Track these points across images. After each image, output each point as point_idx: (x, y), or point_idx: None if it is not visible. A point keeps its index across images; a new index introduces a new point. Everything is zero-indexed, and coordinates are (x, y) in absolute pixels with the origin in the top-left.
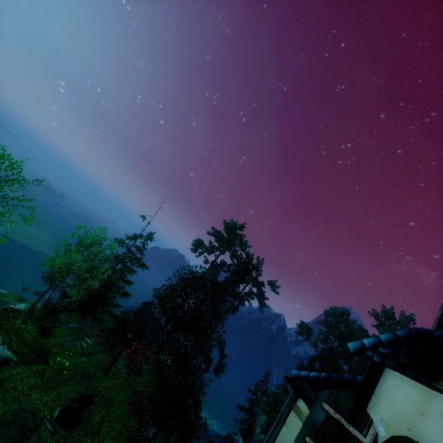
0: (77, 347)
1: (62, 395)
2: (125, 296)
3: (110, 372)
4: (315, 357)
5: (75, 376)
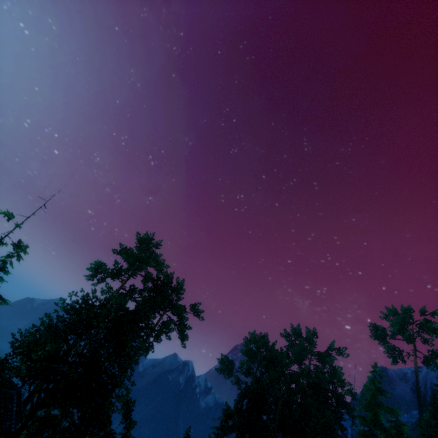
0: None
1: None
2: None
3: None
4: (243, 394)
5: None
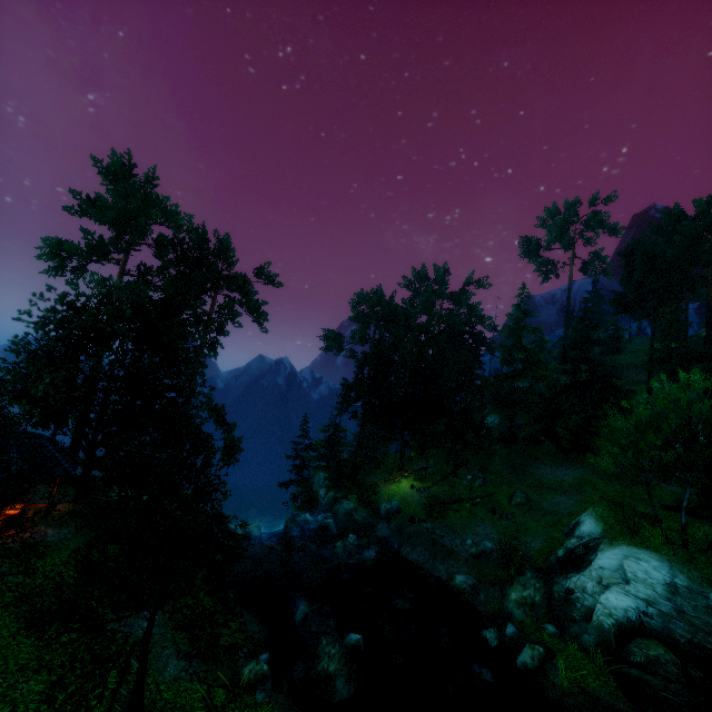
0: None
1: None
2: None
3: None
4: (362, 363)
5: None
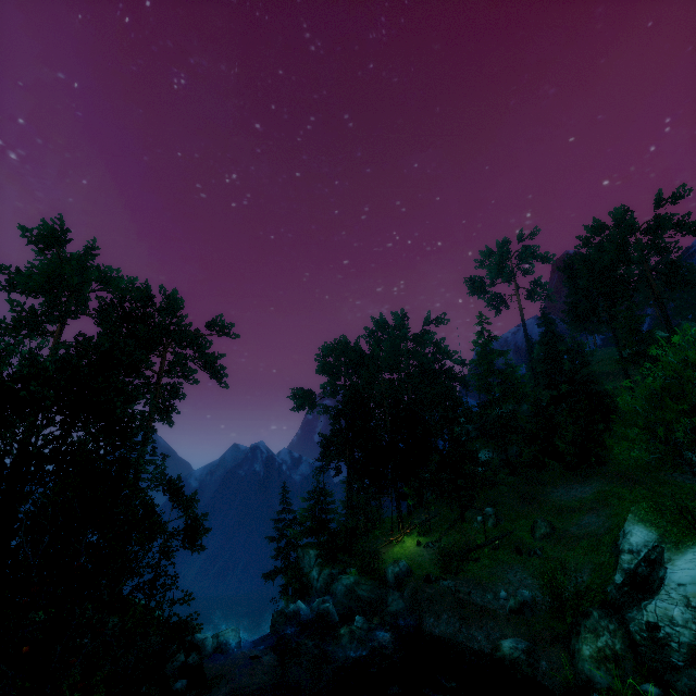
0: None
1: None
2: None
3: None
4: (337, 411)
5: None
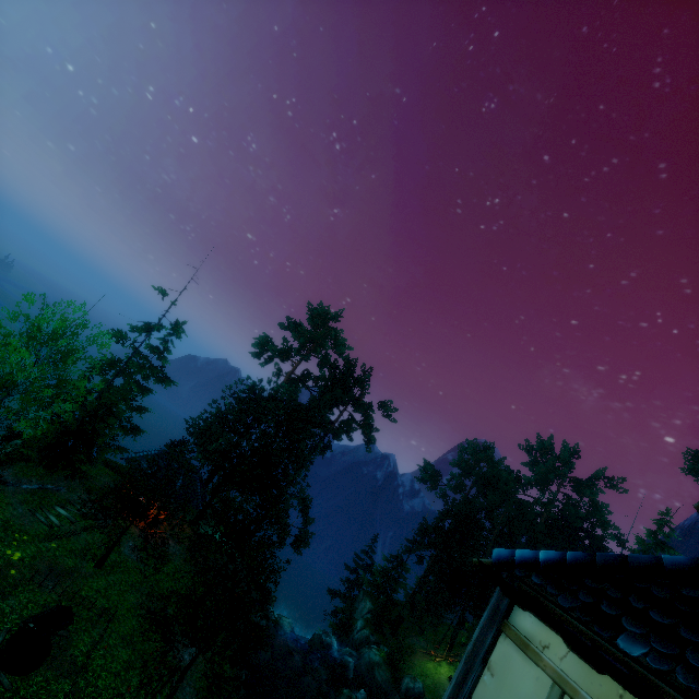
0: (38, 525)
1: (7, 613)
2: (134, 433)
3: (107, 562)
4: (446, 513)
5: (34, 576)
